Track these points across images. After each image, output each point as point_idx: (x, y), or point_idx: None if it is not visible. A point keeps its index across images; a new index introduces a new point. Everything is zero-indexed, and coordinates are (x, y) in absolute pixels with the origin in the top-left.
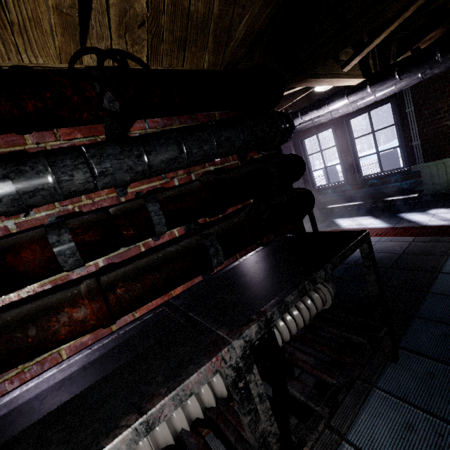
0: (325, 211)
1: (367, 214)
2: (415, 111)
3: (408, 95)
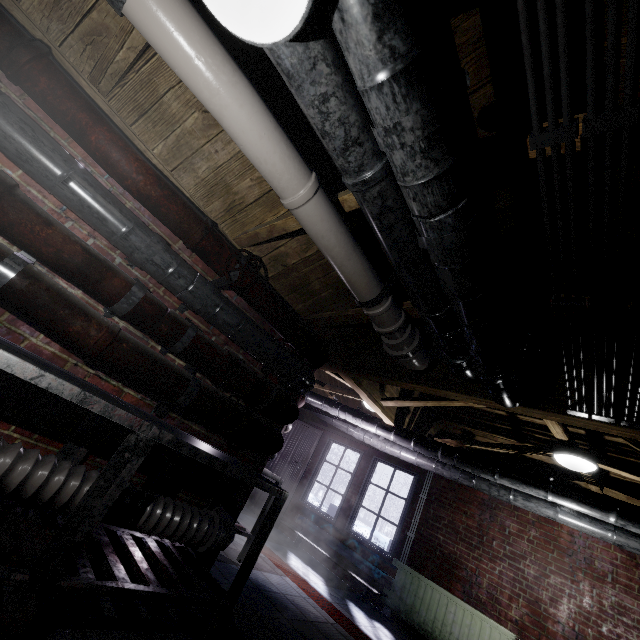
0: (291, 539)
1: (323, 575)
2: (426, 502)
3: (428, 483)
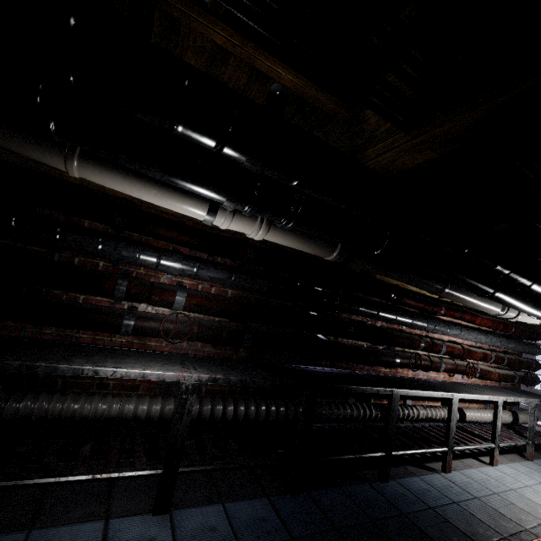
0: None
1: None
2: None
3: None
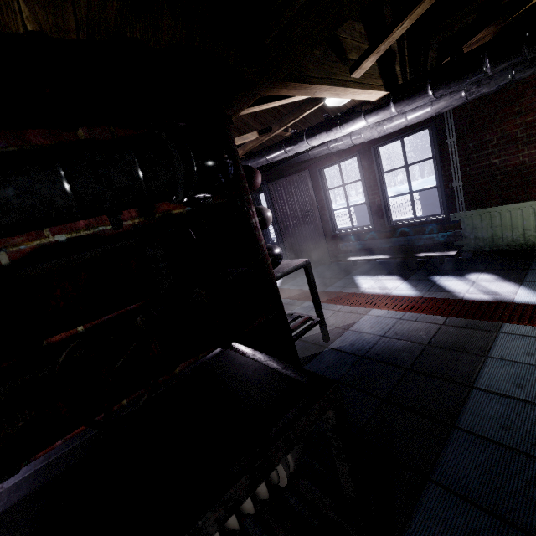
0: (347, 262)
1: (394, 273)
2: (458, 142)
3: (451, 121)
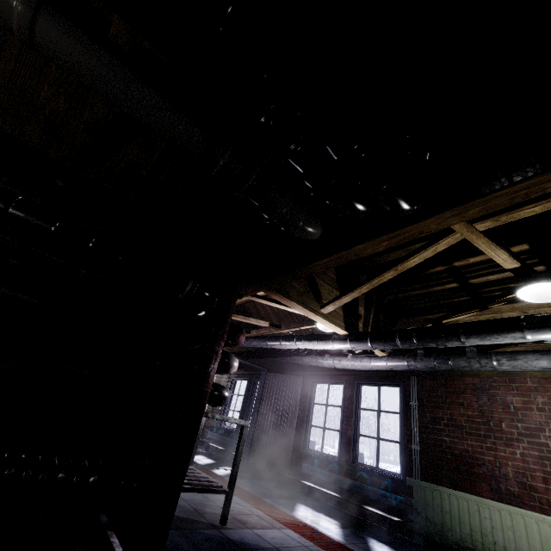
0: (304, 492)
1: (338, 518)
2: (419, 408)
3: (415, 388)
